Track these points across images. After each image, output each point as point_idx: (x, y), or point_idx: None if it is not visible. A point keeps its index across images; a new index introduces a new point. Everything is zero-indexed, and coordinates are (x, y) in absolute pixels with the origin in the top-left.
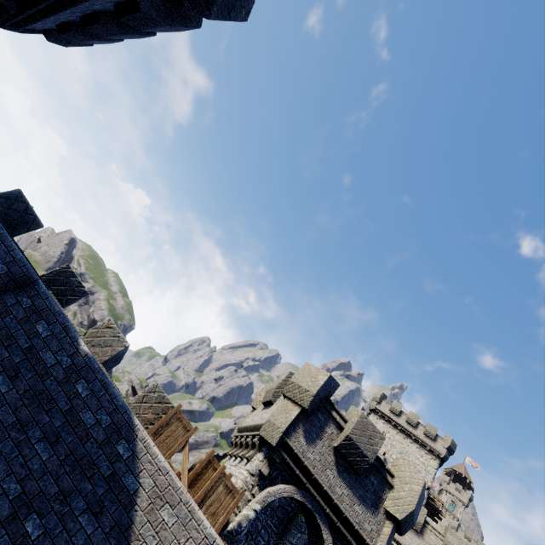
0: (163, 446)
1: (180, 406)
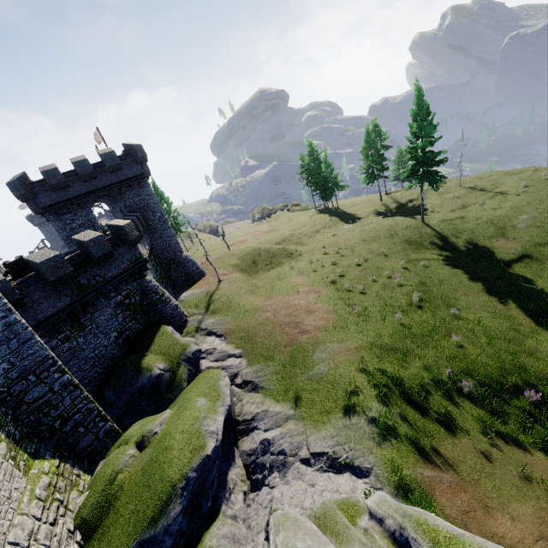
0: (21, 276)
1: (21, 257)
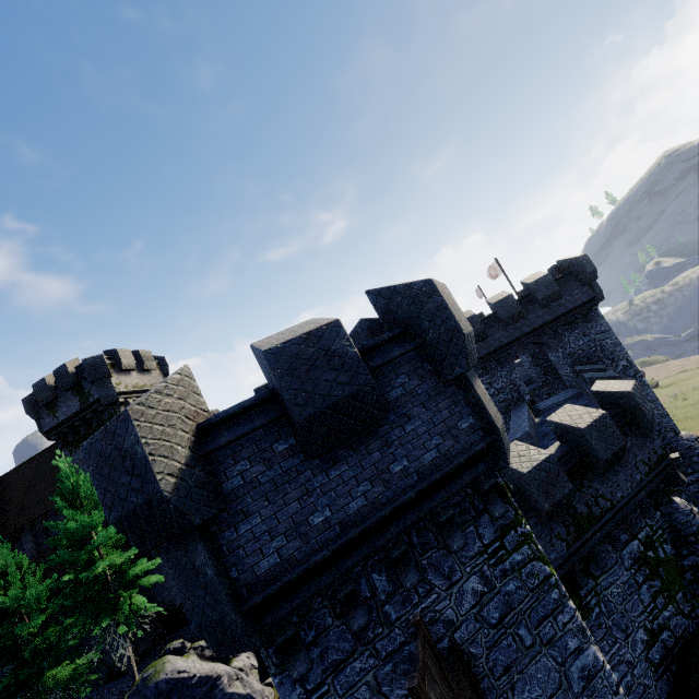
0: None
1: None
